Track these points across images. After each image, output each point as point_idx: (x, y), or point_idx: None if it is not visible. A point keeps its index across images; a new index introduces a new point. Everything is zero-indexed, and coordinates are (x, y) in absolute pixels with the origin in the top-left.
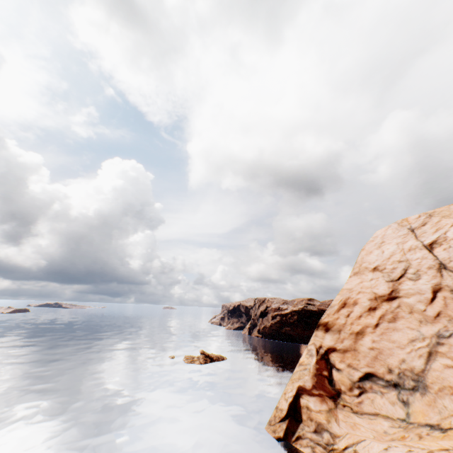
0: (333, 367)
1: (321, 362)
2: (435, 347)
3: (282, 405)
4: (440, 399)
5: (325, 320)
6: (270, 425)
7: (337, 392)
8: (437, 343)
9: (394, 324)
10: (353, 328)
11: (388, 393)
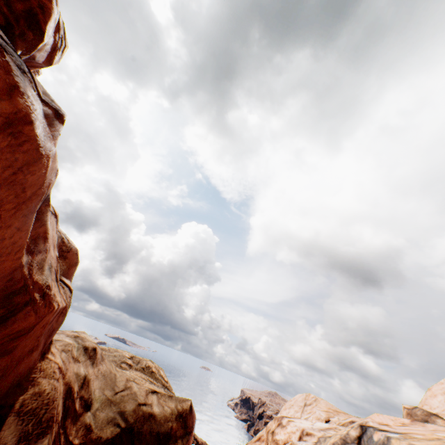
0: None
1: None
2: None
3: None
4: None
5: (248, 444)
6: None
7: None
8: None
9: None
10: None
11: None
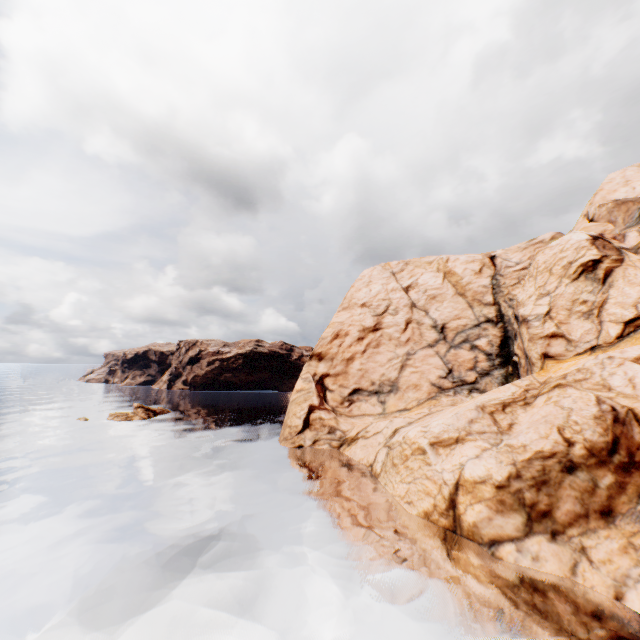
0: (327, 389)
1: (317, 387)
2: (406, 362)
3: (296, 423)
4: (407, 393)
5: (319, 351)
6: (287, 440)
7: (332, 407)
8: (407, 359)
9: (378, 349)
10: (345, 356)
11: (371, 400)
